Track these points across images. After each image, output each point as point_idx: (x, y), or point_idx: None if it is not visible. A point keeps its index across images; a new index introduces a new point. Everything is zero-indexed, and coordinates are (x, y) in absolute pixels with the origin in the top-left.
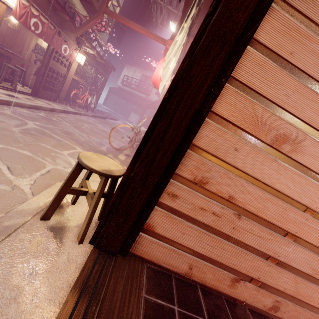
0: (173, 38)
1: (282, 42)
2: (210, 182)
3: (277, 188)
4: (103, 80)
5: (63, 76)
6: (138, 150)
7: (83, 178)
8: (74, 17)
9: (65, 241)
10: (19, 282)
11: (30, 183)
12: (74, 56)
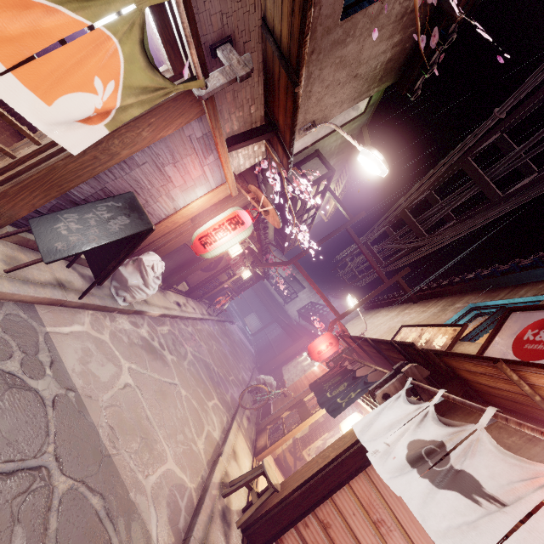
0: (346, 314)
1: None
2: (331, 528)
3: None
4: (249, 284)
5: (220, 282)
6: (301, 485)
7: (249, 472)
8: (265, 254)
9: (232, 522)
10: (225, 539)
11: (203, 447)
12: (243, 272)
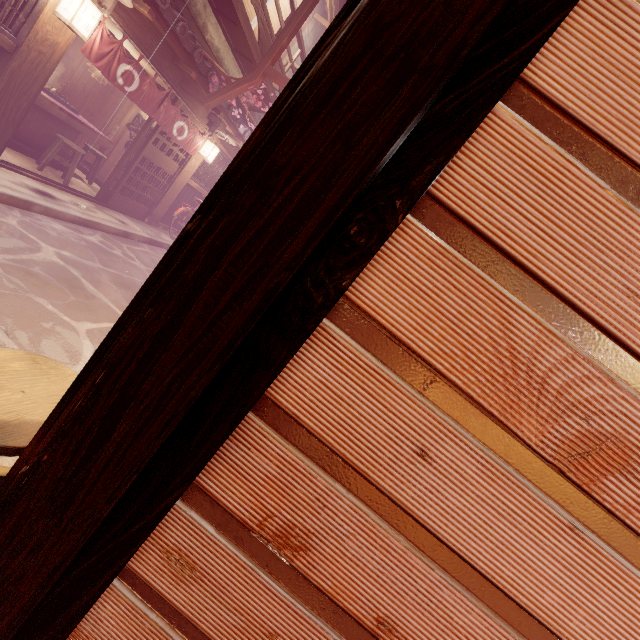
0: None
1: (634, 109)
2: (314, 549)
3: (572, 639)
4: None
5: (168, 177)
6: (78, 387)
7: None
8: (207, 76)
9: None
10: None
11: None
12: (197, 145)
